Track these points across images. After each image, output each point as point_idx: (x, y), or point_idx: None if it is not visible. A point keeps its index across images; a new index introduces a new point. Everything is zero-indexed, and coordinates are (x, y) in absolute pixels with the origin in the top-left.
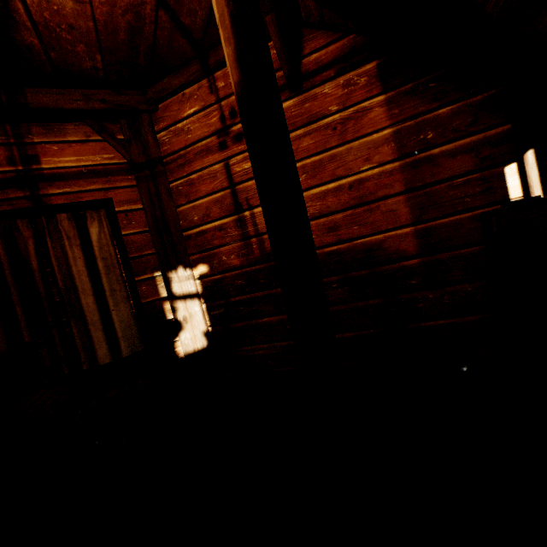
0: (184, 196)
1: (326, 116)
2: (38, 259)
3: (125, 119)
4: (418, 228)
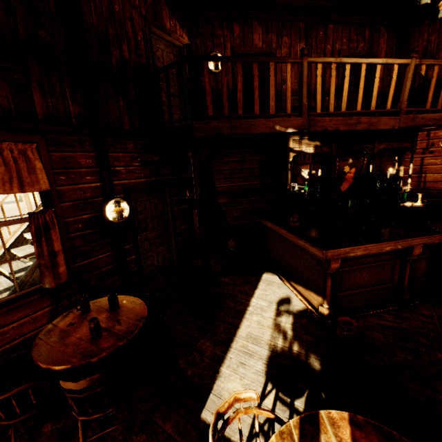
0: None
1: None
2: None
3: None
4: None
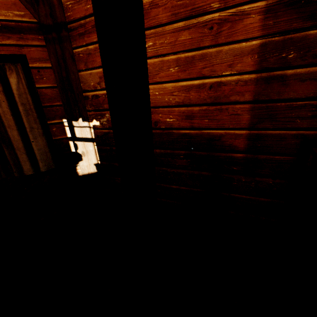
0: (83, 63)
1: (206, 13)
2: None
3: None
4: (251, 133)
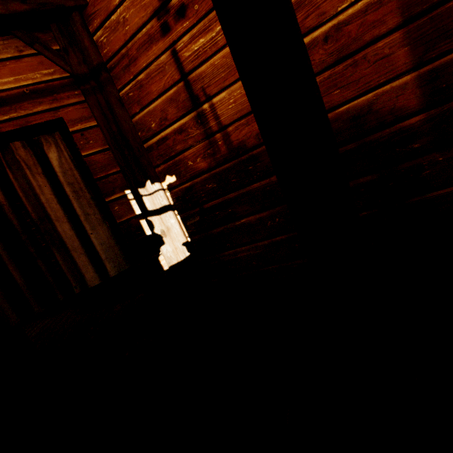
0: (136, 103)
1: None
2: (3, 193)
3: (55, 24)
4: (421, 72)
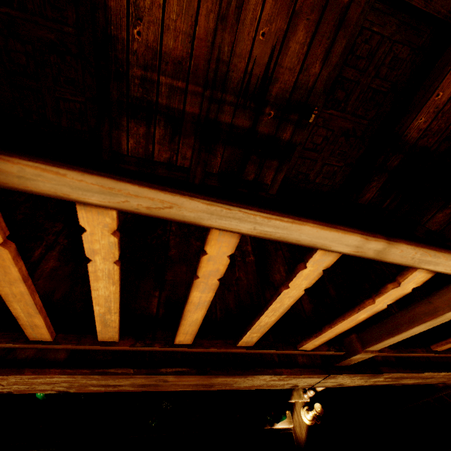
0: None
1: None
2: None
3: None
4: None
